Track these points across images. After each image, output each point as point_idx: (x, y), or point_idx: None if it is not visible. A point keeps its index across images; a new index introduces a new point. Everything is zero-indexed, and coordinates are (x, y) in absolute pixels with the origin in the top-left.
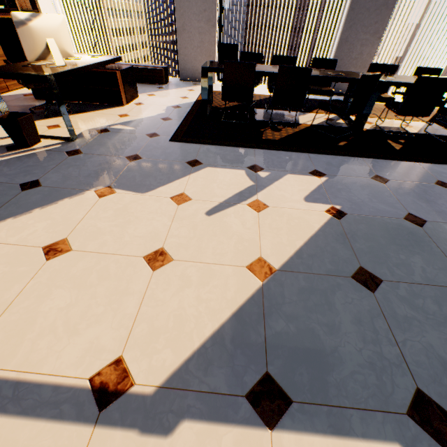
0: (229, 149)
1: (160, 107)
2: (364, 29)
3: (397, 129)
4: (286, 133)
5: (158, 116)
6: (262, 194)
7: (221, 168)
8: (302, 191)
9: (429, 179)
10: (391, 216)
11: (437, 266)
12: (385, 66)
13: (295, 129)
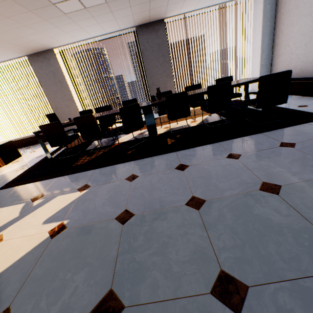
0: (37, 183)
1: (28, 160)
2: (160, 76)
3: (183, 126)
4: (96, 155)
5: (16, 169)
6: (13, 226)
7: (9, 206)
8: (52, 211)
9: (174, 164)
10: (106, 218)
11: (95, 279)
12: (164, 93)
13: (106, 150)
